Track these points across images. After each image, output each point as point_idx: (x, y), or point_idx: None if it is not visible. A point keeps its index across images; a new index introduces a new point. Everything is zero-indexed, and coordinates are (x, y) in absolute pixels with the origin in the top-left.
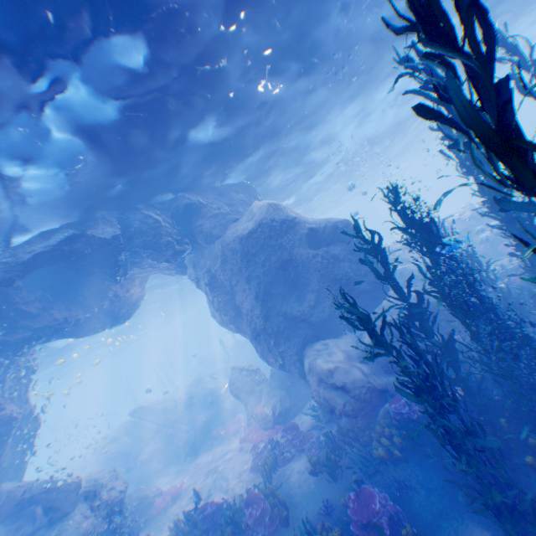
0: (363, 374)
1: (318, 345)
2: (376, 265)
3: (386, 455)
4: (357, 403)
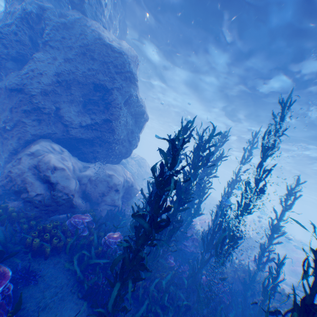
0: (74, 189)
1: (58, 148)
2: (131, 148)
3: (37, 247)
4: (49, 201)
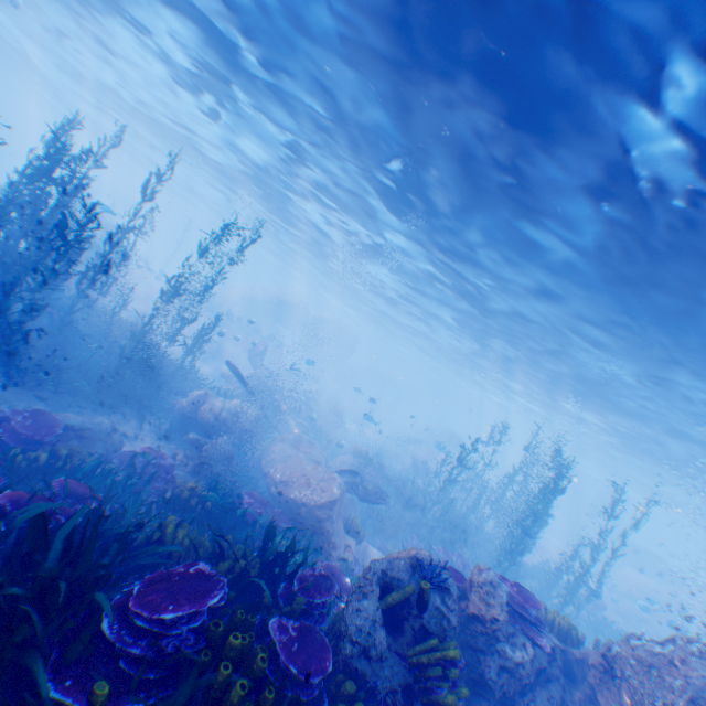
0: None
1: None
2: None
3: None
4: None
